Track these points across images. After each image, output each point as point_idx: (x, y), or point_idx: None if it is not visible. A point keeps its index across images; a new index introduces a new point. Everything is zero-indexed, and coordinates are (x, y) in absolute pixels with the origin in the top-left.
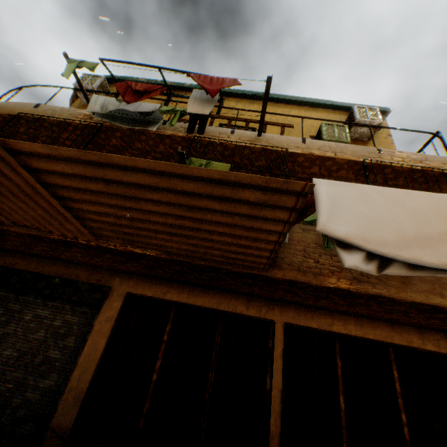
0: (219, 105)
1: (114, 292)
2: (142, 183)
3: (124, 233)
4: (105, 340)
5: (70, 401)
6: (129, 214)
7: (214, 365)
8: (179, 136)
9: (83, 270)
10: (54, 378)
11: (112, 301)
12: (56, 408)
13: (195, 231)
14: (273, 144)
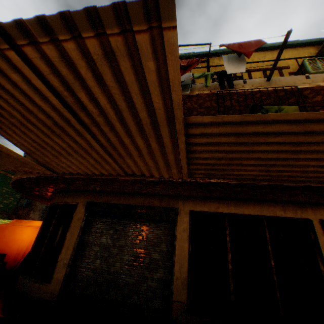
0: (207, 65)
1: (181, 211)
2: (275, 131)
3: (212, 170)
4: (187, 244)
5: (180, 286)
6: (235, 155)
7: (271, 255)
8: (204, 94)
9: (154, 199)
10: (161, 271)
11: (182, 217)
12: (171, 291)
13: (283, 160)
14: (281, 84)
